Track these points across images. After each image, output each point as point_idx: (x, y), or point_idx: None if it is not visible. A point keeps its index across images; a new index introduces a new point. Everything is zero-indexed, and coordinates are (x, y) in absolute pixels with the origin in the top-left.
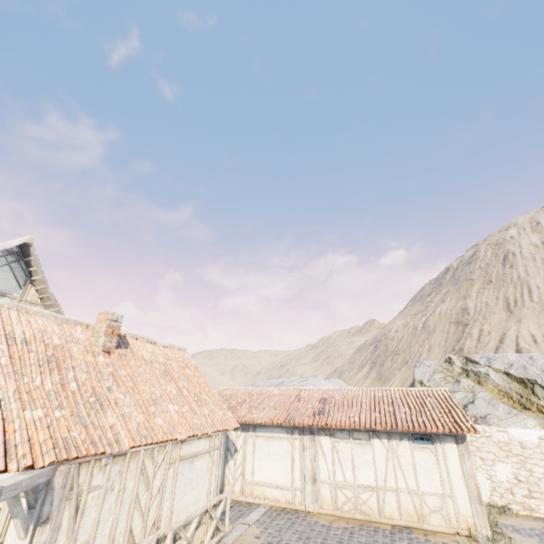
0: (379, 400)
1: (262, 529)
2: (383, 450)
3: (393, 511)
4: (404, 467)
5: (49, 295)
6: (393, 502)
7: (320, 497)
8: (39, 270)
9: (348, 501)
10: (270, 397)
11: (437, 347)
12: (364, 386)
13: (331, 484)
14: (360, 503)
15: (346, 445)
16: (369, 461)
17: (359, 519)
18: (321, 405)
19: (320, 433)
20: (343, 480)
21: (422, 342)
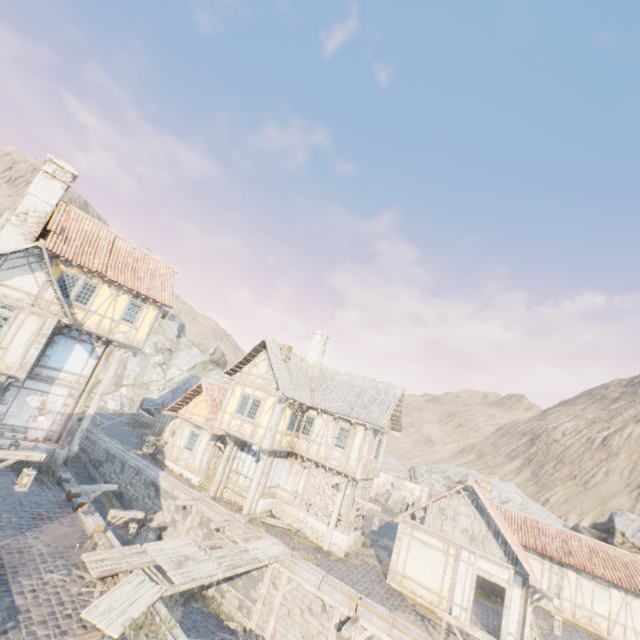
0: (614, 560)
1: (534, 613)
2: (619, 598)
3: (619, 636)
4: (633, 614)
5: (400, 420)
6: (620, 632)
7: (562, 607)
8: (401, 405)
9: (584, 618)
10: (515, 519)
11: (617, 474)
12: (514, 482)
13: (572, 602)
14: (593, 622)
15: (588, 583)
16: (605, 600)
17: (590, 631)
18: (566, 546)
19: (568, 567)
20: (582, 604)
21: (598, 461)
